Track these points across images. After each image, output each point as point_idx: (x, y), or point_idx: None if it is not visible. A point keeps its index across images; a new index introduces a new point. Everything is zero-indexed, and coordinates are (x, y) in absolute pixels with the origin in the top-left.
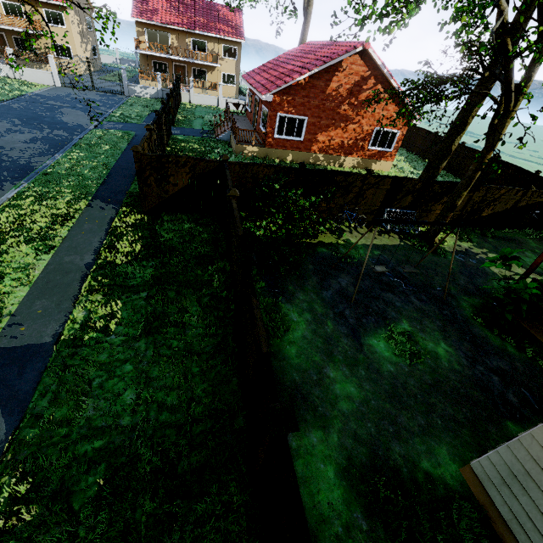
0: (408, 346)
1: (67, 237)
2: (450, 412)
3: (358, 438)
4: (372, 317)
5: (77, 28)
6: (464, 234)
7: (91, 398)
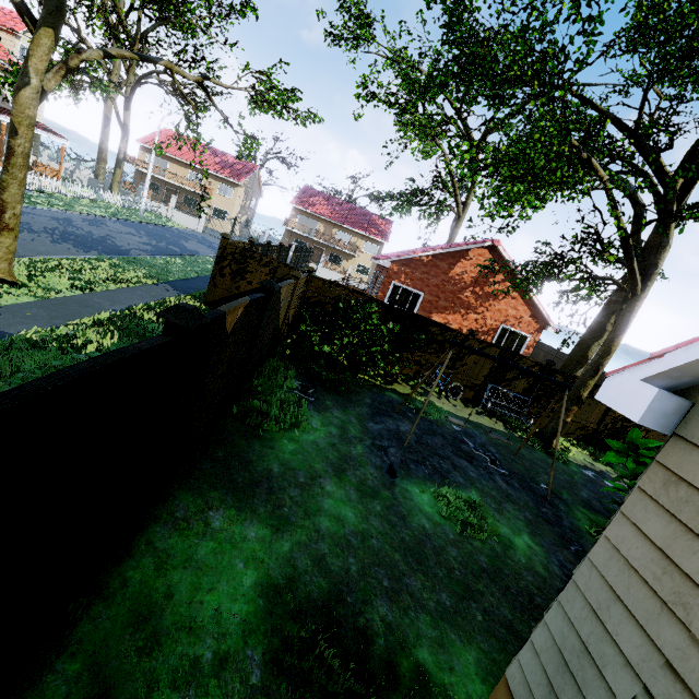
0: (466, 514)
1: (113, 290)
2: (506, 615)
3: (323, 565)
4: (425, 469)
5: (241, 202)
6: (602, 455)
7: (3, 382)
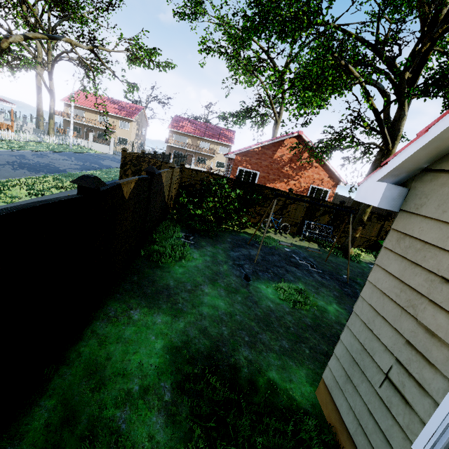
0: (296, 297)
1: (57, 193)
2: (324, 348)
3: (206, 332)
4: (268, 274)
5: (135, 131)
6: None
7: None
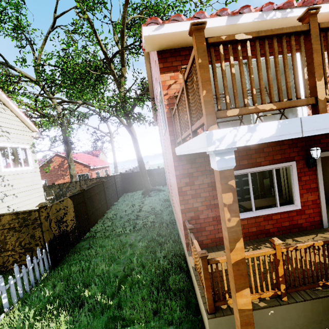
0: None
1: None
2: None
3: None
4: None
5: None
6: None
7: None
